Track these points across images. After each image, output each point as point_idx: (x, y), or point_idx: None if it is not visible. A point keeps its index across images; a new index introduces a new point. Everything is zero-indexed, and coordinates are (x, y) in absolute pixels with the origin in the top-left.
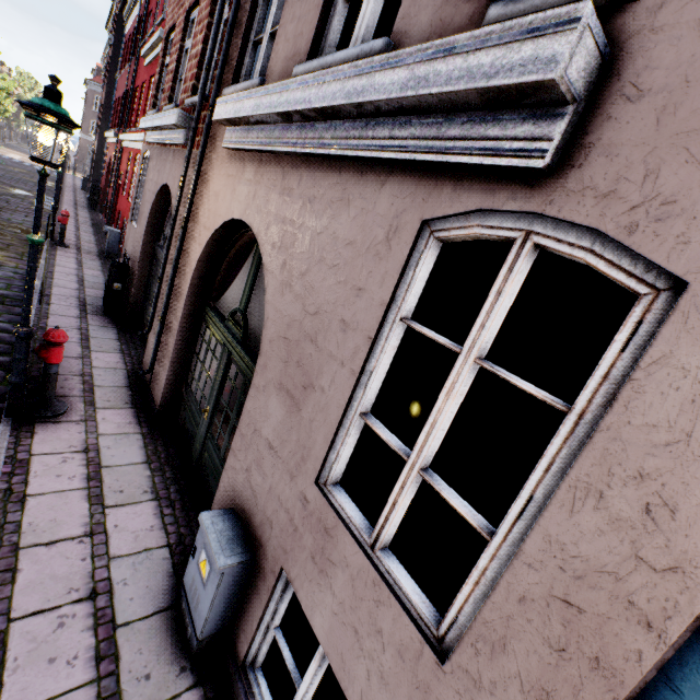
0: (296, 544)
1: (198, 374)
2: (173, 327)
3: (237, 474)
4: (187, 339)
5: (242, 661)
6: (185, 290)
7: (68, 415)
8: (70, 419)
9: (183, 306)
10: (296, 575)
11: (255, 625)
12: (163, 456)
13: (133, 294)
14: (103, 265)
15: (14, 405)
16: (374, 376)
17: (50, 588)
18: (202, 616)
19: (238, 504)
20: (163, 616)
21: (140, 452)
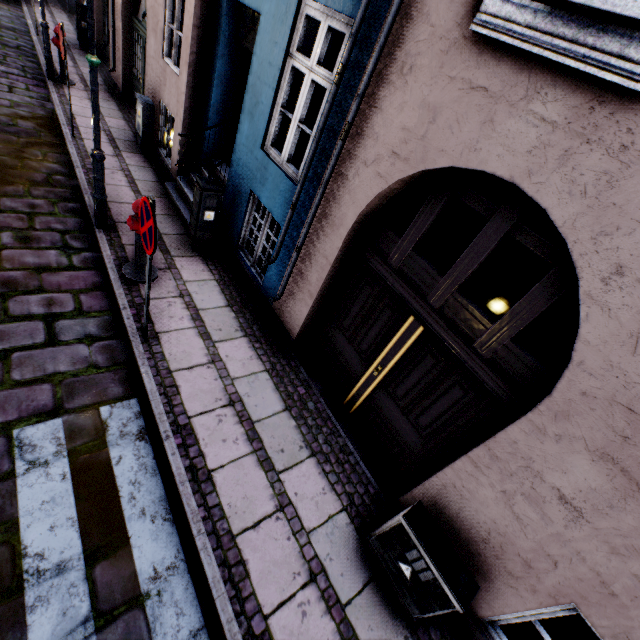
0: (161, 85)
1: (137, 64)
2: (119, 36)
3: (148, 82)
4: (128, 44)
5: (157, 146)
6: (120, 7)
7: (77, 87)
8: (79, 89)
9: (121, 19)
10: (162, 96)
11: (158, 128)
12: (128, 112)
13: (96, 32)
14: (69, 18)
15: (51, 72)
16: (168, 7)
17: (89, 125)
18: (141, 129)
19: (150, 94)
20: (131, 142)
21: (116, 107)
